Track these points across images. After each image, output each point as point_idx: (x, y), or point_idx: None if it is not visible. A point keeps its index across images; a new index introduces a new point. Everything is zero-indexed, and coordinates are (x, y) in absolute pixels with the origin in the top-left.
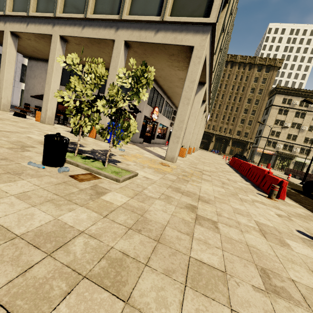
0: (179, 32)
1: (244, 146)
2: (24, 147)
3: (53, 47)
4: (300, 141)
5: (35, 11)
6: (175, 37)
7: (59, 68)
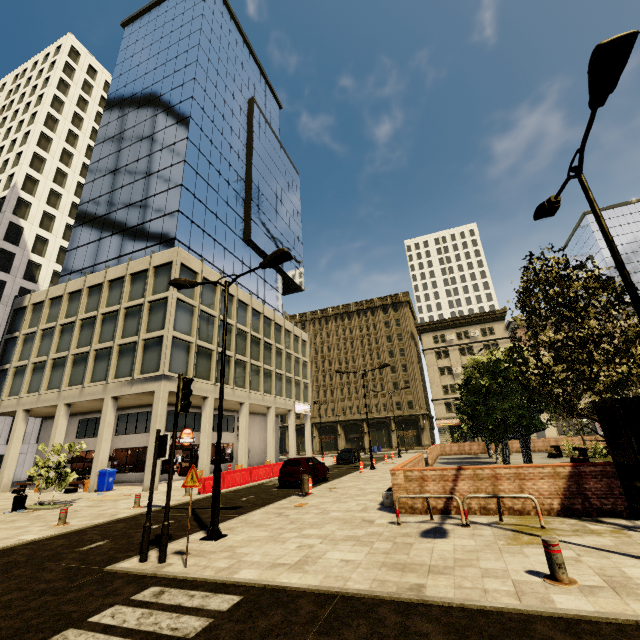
0: (145, 383)
1: (417, 424)
2: (6, 509)
3: (58, 415)
4: None
5: (47, 387)
6: (143, 387)
7: (63, 431)
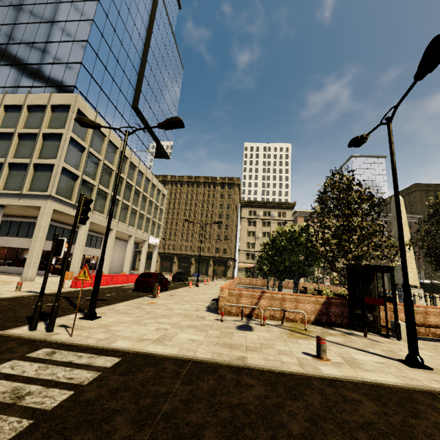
0: (33, 199)
1: (226, 263)
2: None
3: None
4: None
5: None
6: (30, 202)
7: None
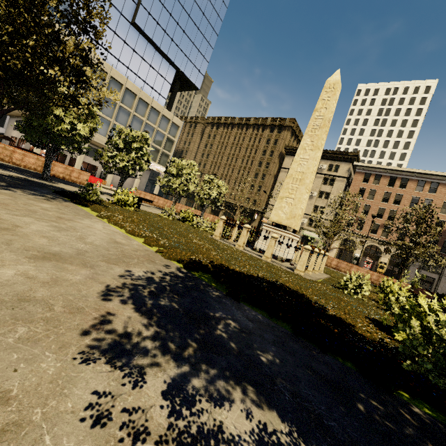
0: None
1: (253, 216)
2: None
3: None
4: (309, 210)
5: None
6: None
7: None
